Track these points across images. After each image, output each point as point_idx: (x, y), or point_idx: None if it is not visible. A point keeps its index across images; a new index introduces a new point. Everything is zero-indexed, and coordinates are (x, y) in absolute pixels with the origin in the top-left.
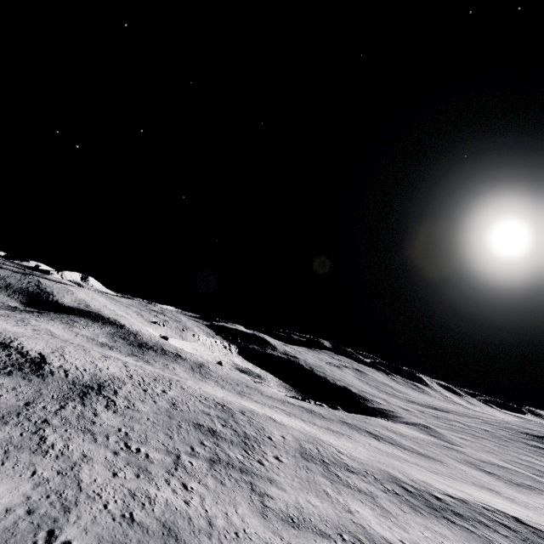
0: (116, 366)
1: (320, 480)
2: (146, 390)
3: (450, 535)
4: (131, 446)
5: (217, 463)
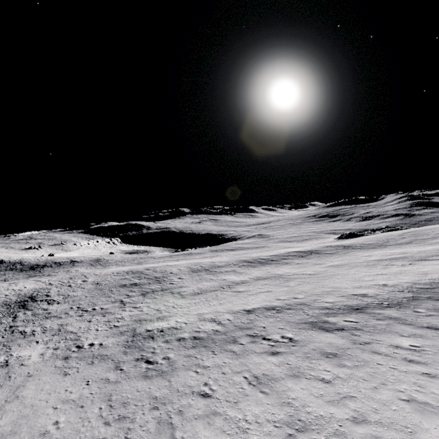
0: (30, 284)
1: (207, 276)
2: (70, 285)
3: (270, 268)
4: (87, 310)
5: (147, 294)
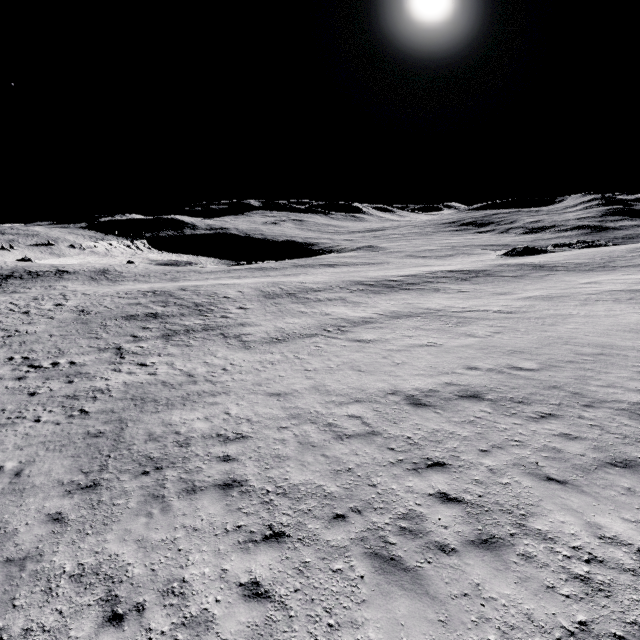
0: None
1: (292, 307)
2: (28, 312)
3: (409, 297)
4: (41, 365)
5: (173, 336)
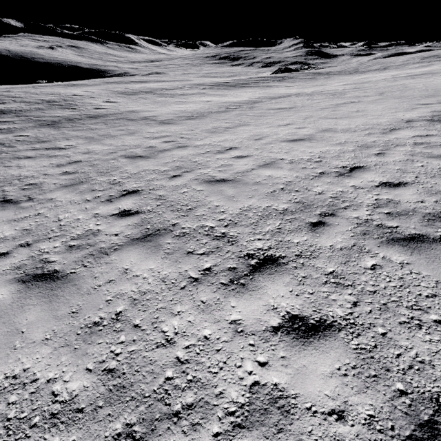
0: None
1: (163, 99)
2: None
3: (255, 90)
4: None
5: (56, 124)
